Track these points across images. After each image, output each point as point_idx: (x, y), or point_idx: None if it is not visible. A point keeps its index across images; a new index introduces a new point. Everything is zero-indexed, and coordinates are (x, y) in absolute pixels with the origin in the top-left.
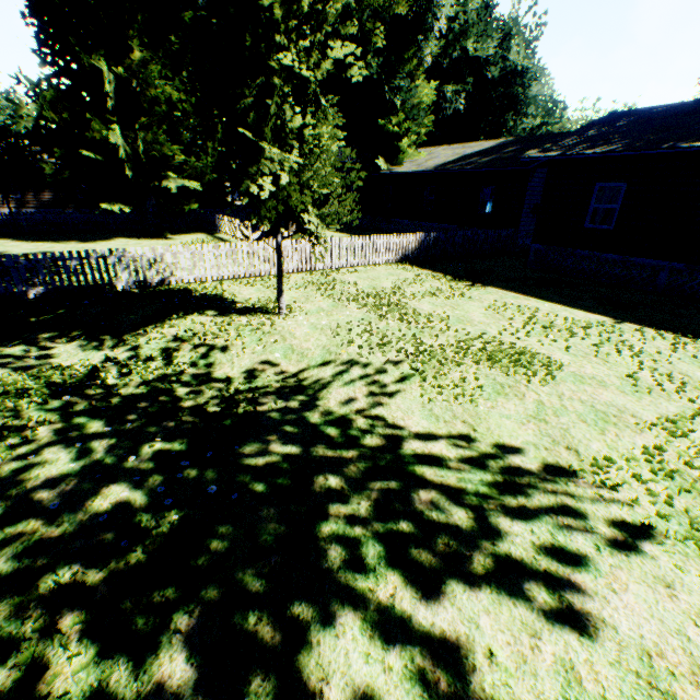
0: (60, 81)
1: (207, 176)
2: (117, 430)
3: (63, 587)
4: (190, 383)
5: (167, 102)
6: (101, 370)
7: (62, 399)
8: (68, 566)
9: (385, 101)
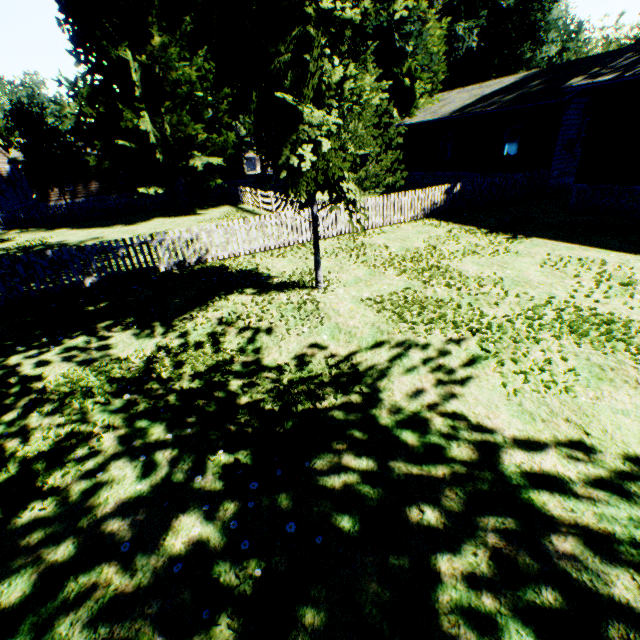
0: (94, 77)
1: (228, 151)
2: (178, 437)
3: None
4: (242, 374)
5: (187, 83)
6: (154, 361)
7: (123, 398)
8: None
9: (395, 50)
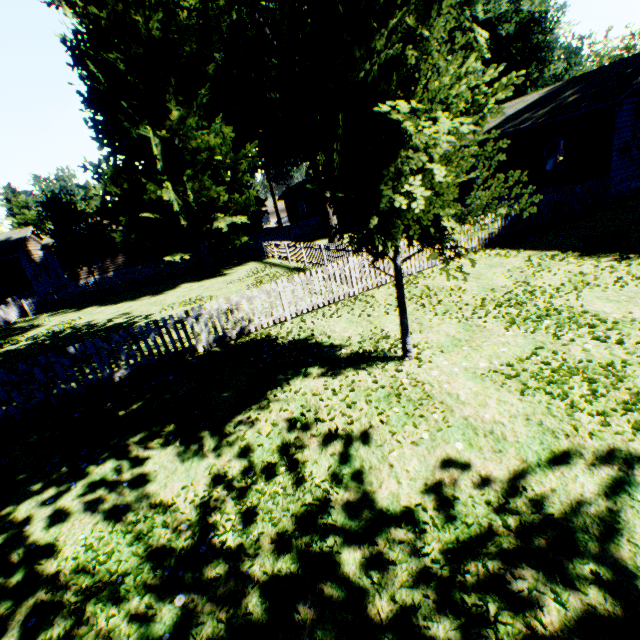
0: (116, 158)
1: (250, 208)
2: None
3: None
4: (353, 532)
5: (206, 149)
6: (212, 507)
7: (173, 601)
8: None
9: None
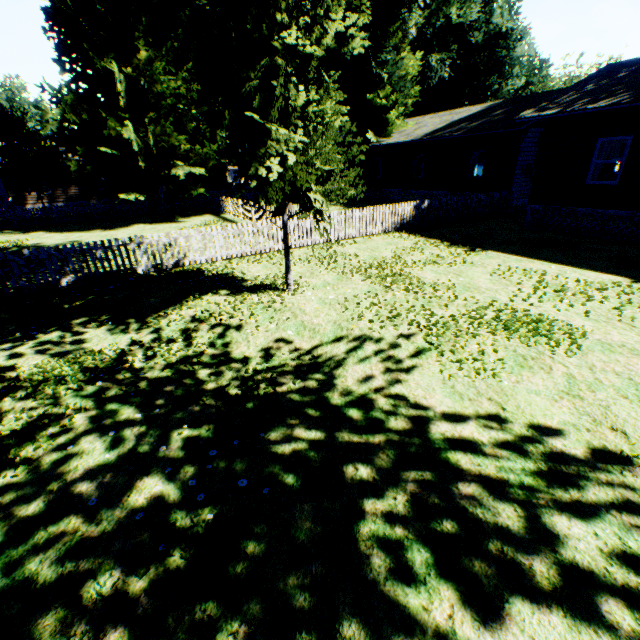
0: (78, 86)
1: (210, 162)
2: (146, 416)
3: (105, 599)
4: (210, 364)
5: (172, 96)
6: (128, 353)
7: (95, 385)
8: (108, 572)
9: (372, 75)
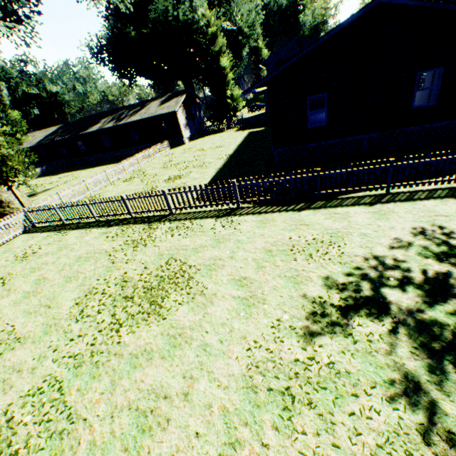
0: None
1: None
2: None
3: None
4: None
5: None
6: None
7: None
8: None
9: None
